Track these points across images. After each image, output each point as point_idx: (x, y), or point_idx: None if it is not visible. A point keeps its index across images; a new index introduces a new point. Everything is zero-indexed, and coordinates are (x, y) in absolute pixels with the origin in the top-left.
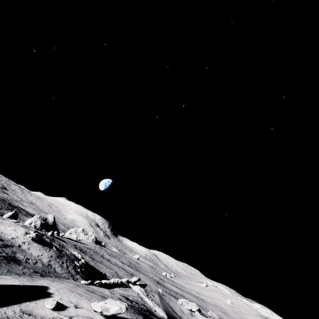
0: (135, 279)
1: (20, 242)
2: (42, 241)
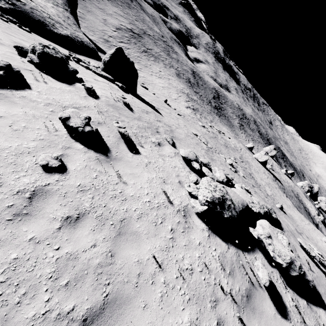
0: None
1: (317, 221)
2: (324, 223)
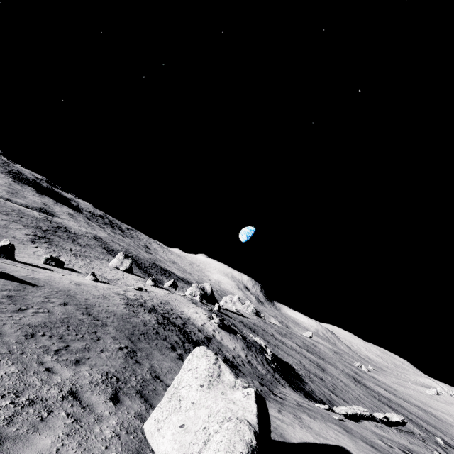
0: (398, 418)
1: (211, 330)
2: (225, 327)
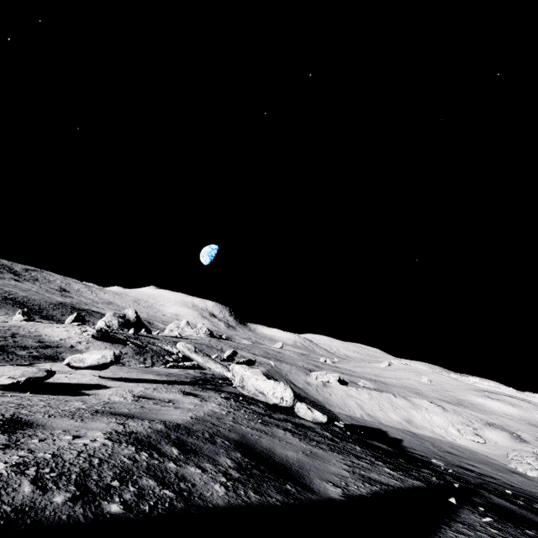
0: (228, 353)
1: (73, 342)
2: (109, 338)
